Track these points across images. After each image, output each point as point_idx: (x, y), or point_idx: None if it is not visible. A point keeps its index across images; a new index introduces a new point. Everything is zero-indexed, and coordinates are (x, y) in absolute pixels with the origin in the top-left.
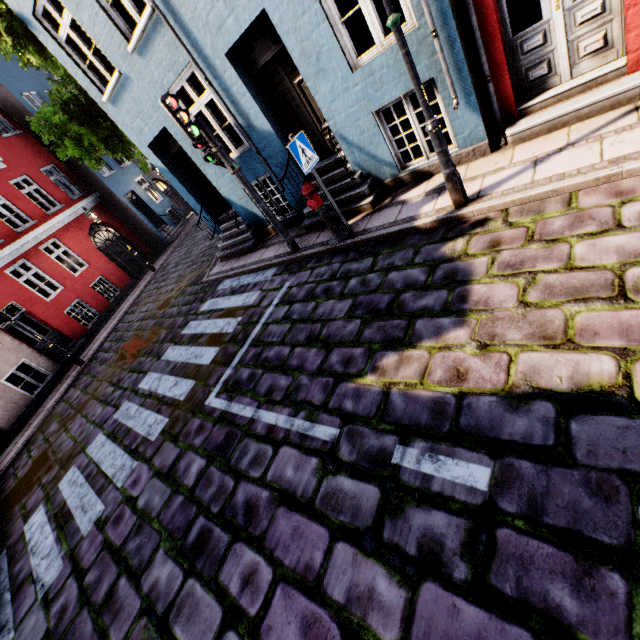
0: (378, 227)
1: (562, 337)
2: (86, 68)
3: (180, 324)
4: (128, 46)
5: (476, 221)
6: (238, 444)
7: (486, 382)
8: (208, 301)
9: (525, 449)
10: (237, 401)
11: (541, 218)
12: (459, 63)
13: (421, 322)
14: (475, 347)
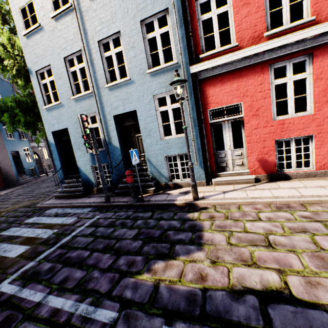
0: (156, 200)
1: (251, 261)
2: (45, 95)
3: (2, 227)
4: (72, 97)
5: (202, 207)
6: (14, 327)
7: (218, 282)
8: (34, 217)
9: (248, 327)
10: (30, 287)
11: (230, 211)
12: (199, 151)
13: (178, 246)
14: (209, 262)
